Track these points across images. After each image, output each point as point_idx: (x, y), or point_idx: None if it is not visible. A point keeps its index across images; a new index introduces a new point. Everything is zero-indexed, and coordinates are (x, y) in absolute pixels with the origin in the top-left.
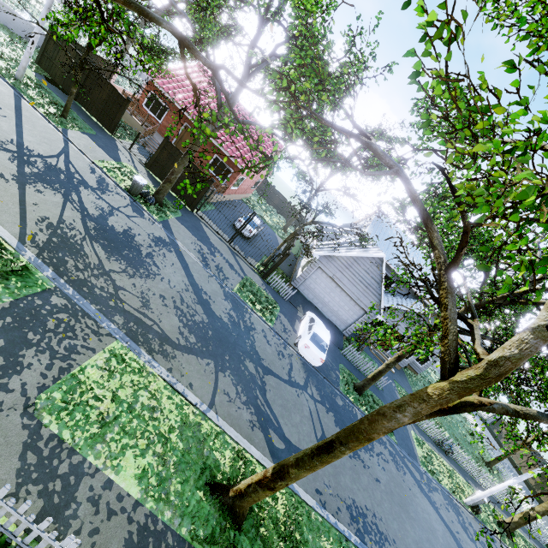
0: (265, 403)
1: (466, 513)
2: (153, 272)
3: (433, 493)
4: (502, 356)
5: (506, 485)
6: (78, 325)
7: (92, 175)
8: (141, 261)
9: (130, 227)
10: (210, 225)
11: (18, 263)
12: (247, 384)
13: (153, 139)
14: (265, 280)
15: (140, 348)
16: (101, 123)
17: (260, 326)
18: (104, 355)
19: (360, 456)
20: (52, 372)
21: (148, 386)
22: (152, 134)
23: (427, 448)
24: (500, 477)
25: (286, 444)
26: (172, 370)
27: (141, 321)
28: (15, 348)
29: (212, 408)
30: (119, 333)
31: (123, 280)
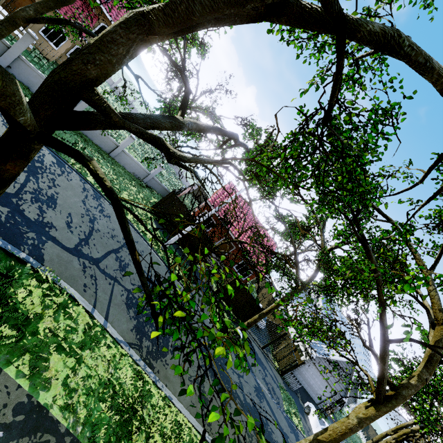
0: None
1: None
2: (276, 442)
3: None
4: None
5: None
6: None
7: None
8: (269, 435)
9: (249, 392)
10: (251, 335)
11: None
12: None
13: None
14: (282, 376)
15: None
16: None
17: None
18: None
19: None
20: None
21: None
22: None
23: None
24: None
25: None
26: None
27: None
28: None
29: None
30: None
31: None
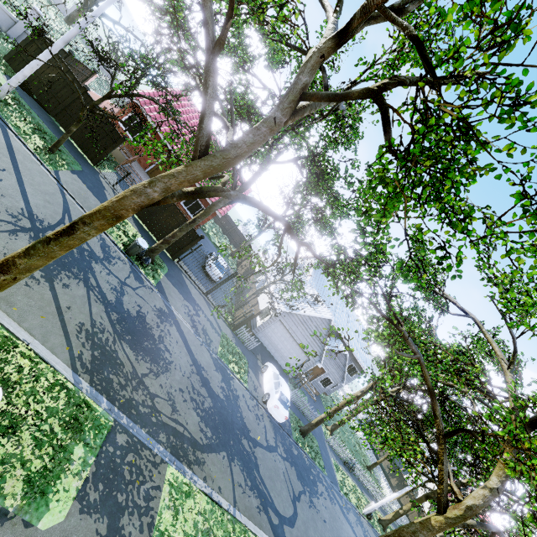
0: (261, 481)
1: (364, 522)
2: (168, 361)
3: (349, 514)
4: (474, 504)
5: (392, 497)
6: (142, 463)
7: (94, 238)
8: (158, 350)
9: (139, 305)
10: (189, 276)
11: (83, 404)
12: (248, 466)
13: (132, 167)
14: (234, 331)
15: (183, 464)
16: (83, 151)
17: (241, 391)
18: (166, 489)
19: (313, 503)
20: (145, 534)
21: (198, 508)
22: (131, 161)
23: (341, 471)
24: (374, 475)
25: (279, 518)
26: (206, 478)
27: (176, 430)
28: (115, 520)
29: (236, 506)
30: (167, 454)
31: (153, 383)
